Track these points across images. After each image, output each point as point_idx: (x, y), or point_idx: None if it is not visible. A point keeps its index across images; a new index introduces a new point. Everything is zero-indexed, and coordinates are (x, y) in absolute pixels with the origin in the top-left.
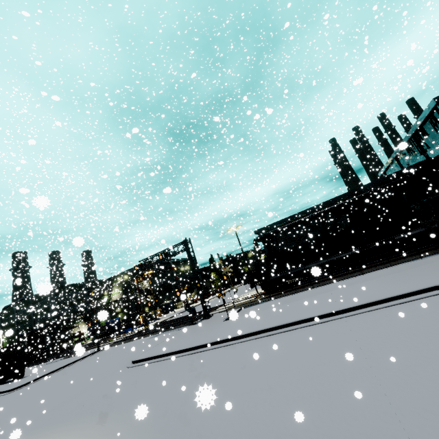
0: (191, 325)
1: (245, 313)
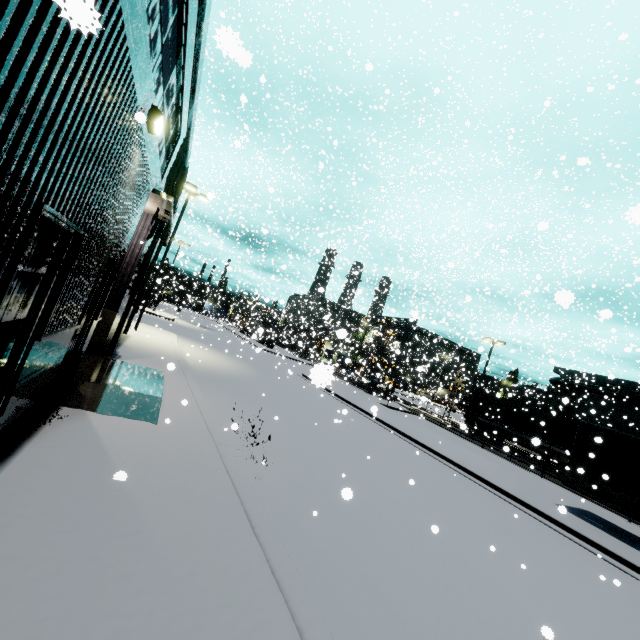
0: (366, 392)
1: (404, 414)
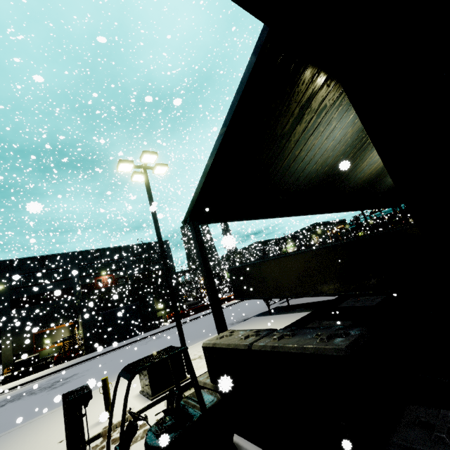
0: None
1: None
